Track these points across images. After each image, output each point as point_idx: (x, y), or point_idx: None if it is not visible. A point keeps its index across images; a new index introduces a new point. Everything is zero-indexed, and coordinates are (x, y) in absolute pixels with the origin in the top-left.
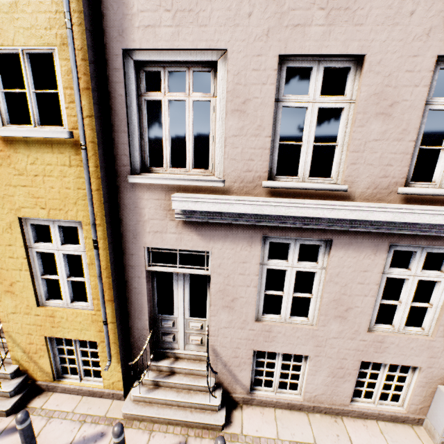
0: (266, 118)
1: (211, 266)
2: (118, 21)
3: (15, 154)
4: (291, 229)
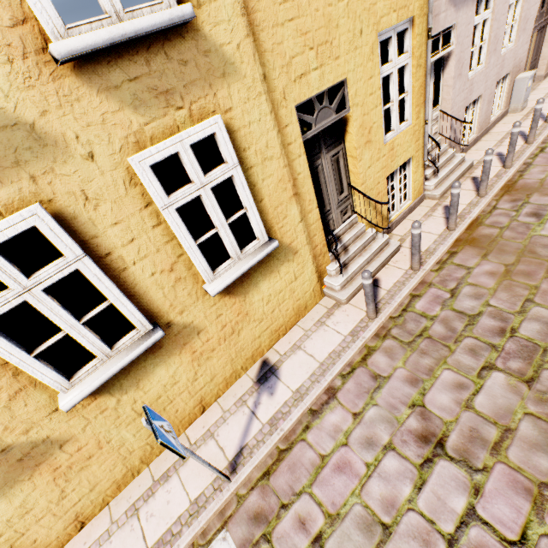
0: None
1: (456, 38)
2: None
3: None
4: None
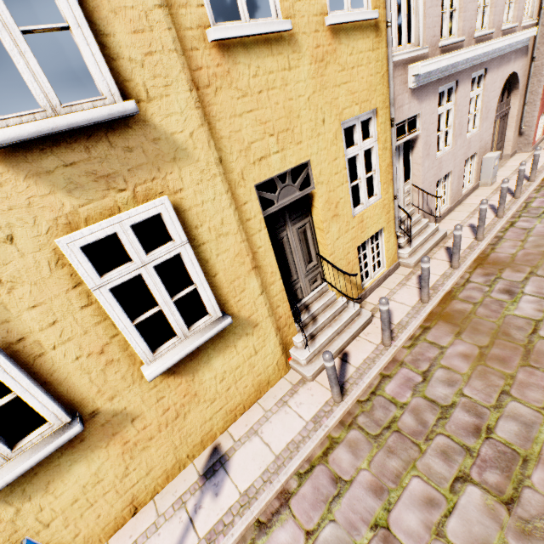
0: None
1: (422, 125)
2: None
3: (339, 46)
4: (447, 78)
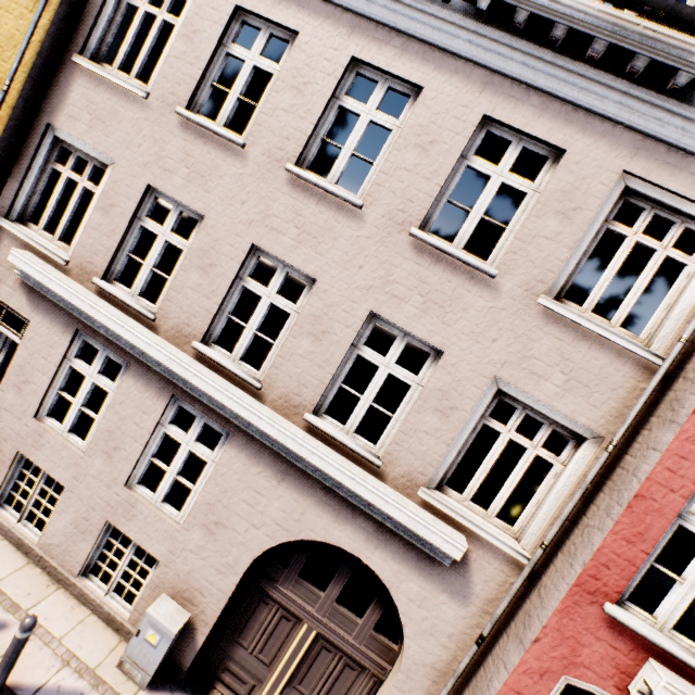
0: (121, 227)
1: (25, 336)
2: (55, 104)
3: None
4: (102, 335)
